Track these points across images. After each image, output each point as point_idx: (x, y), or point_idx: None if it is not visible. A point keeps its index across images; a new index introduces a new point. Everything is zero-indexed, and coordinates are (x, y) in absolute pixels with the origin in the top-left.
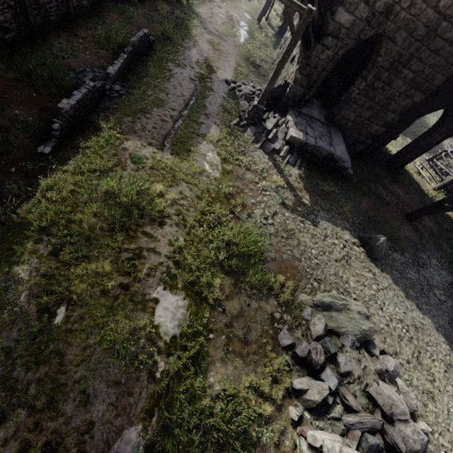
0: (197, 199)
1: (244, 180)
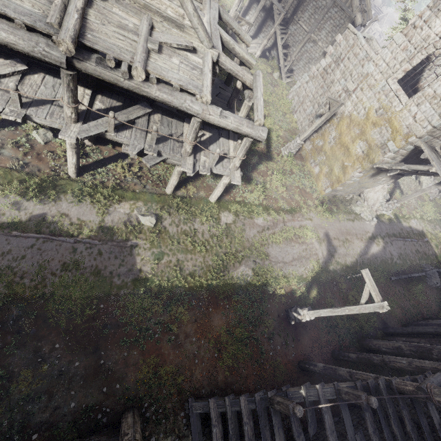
0: (429, 224)
1: (408, 210)
